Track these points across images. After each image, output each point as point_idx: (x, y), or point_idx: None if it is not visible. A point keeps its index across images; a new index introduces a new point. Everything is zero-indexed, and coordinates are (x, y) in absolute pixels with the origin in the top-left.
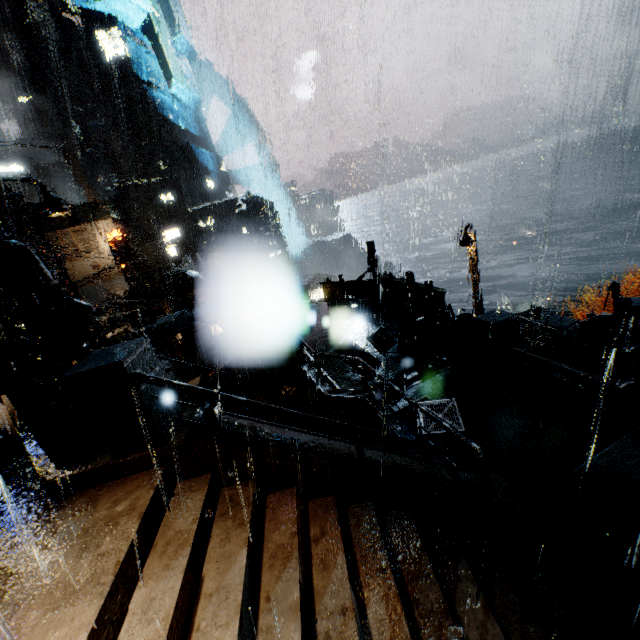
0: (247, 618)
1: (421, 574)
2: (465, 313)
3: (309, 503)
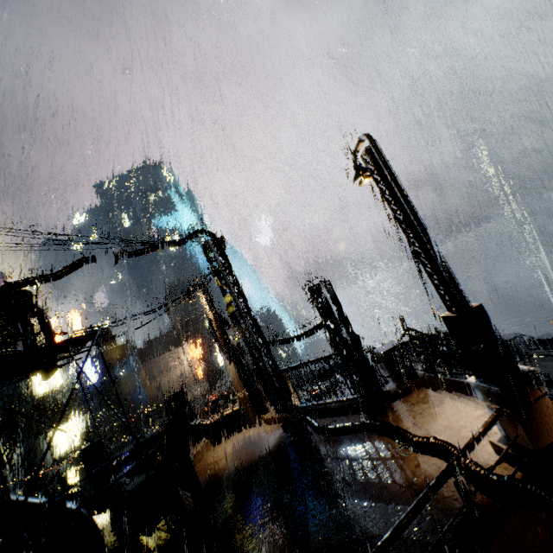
0: None
1: None
2: None
3: None
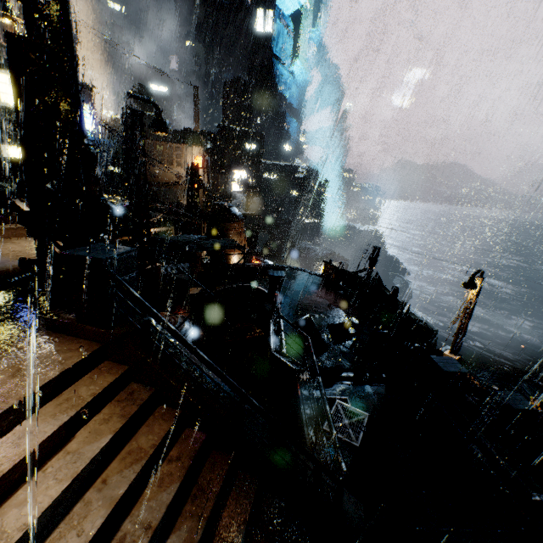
0: (79, 485)
1: (230, 539)
2: (422, 347)
3: (186, 429)
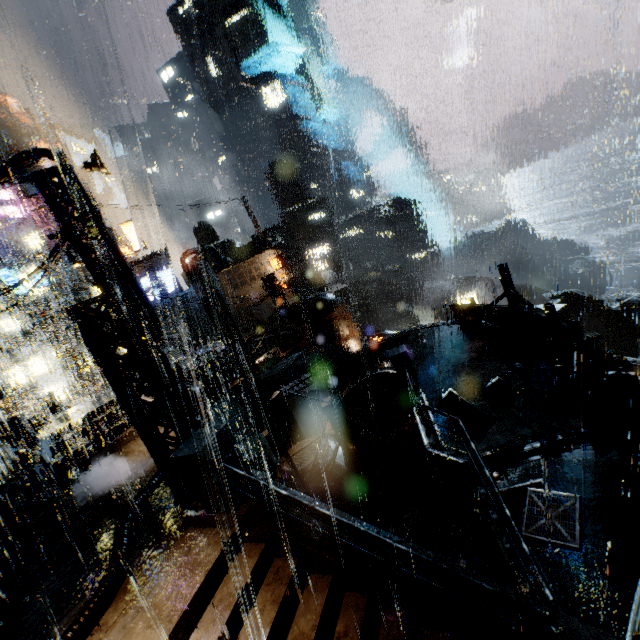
0: None
1: None
2: (619, 373)
3: (345, 594)
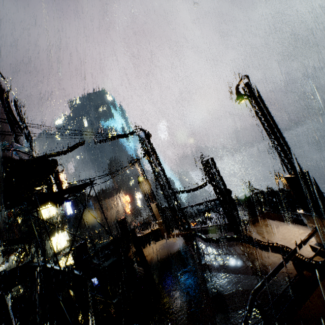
0: None
1: None
2: None
3: None
